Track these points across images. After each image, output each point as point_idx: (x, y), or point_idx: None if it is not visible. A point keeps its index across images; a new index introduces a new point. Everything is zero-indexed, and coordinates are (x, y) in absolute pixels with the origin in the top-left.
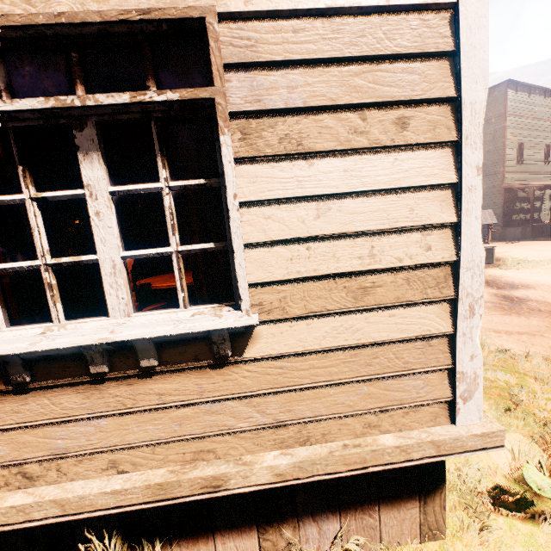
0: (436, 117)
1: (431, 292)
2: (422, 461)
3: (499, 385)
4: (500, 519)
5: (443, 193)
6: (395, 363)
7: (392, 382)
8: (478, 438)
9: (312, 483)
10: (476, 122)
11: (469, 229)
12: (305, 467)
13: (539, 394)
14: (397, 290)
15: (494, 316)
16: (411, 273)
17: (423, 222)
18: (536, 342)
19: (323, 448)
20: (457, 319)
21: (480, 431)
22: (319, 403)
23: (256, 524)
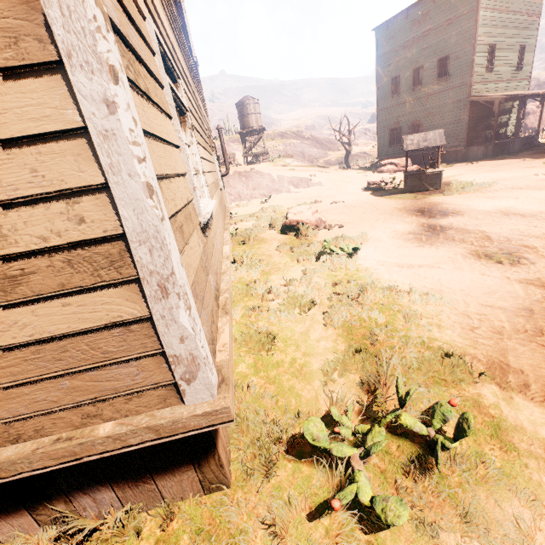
0: (15, 21)
1: (107, 273)
2: (143, 444)
3: (369, 324)
4: (290, 464)
5: (76, 143)
6: (92, 354)
7: (99, 373)
8: (201, 418)
9: (68, 465)
10: (78, 27)
11: (125, 191)
12: (5, 467)
13: (394, 333)
14: (59, 275)
15: (407, 249)
16: (73, 253)
17: (56, 187)
18: (430, 275)
19: (34, 444)
20: (148, 302)
21: (203, 411)
22: (15, 403)
23: (23, 505)
